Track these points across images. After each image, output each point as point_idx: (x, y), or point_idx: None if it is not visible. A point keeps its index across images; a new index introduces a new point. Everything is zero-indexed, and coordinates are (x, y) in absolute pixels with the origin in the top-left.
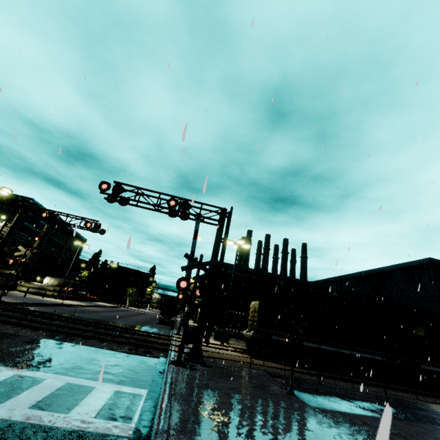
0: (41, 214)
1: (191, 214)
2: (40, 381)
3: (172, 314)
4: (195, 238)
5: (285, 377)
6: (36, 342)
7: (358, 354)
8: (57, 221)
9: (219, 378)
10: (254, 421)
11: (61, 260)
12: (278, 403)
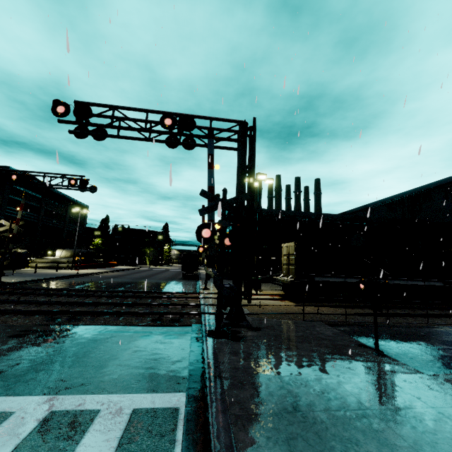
0: (10, 178)
1: (198, 135)
2: (1, 420)
3: (194, 268)
4: (211, 166)
5: (346, 324)
6: (27, 332)
7: (412, 283)
8: (33, 183)
9: (279, 347)
10: (389, 446)
11: (67, 231)
12: (383, 381)
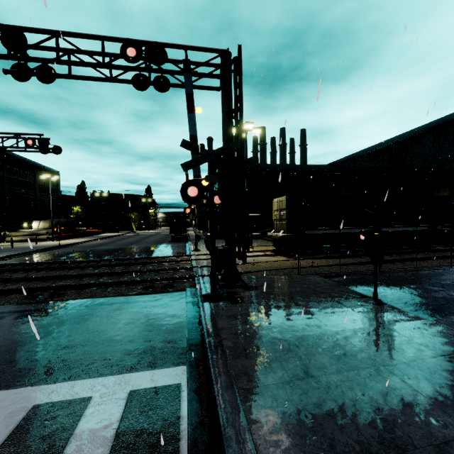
0: None
1: (171, 71)
2: None
3: (182, 230)
4: (191, 110)
5: (340, 274)
6: (4, 314)
7: (399, 229)
8: None
9: (279, 306)
10: (410, 405)
11: (40, 200)
12: (388, 332)
